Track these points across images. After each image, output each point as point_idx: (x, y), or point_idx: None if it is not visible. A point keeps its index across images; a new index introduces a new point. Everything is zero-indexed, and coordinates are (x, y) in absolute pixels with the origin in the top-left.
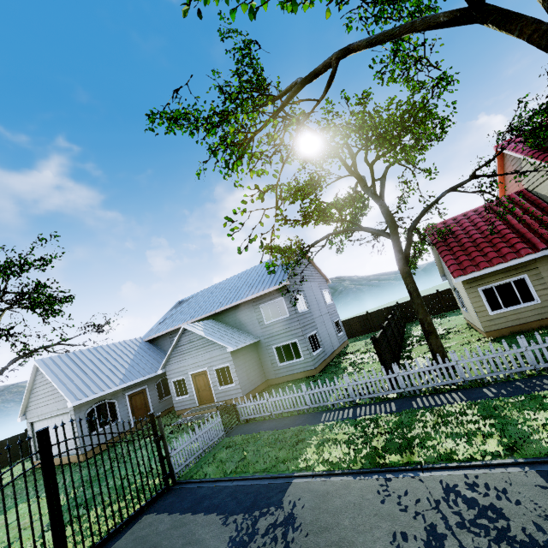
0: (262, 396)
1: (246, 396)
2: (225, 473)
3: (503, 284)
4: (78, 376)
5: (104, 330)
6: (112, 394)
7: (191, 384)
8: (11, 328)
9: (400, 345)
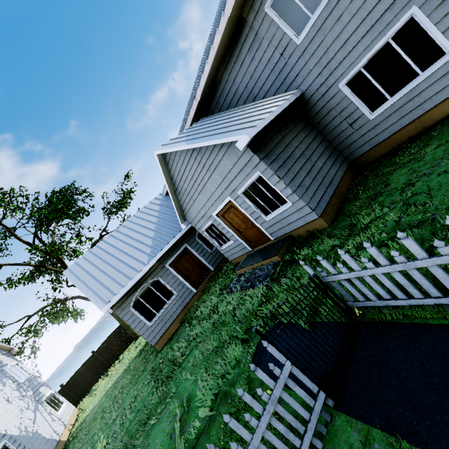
0: (361, 197)
1: (324, 213)
2: None
3: None
4: (104, 272)
5: (121, 206)
6: (149, 273)
7: (224, 227)
8: (48, 246)
9: None
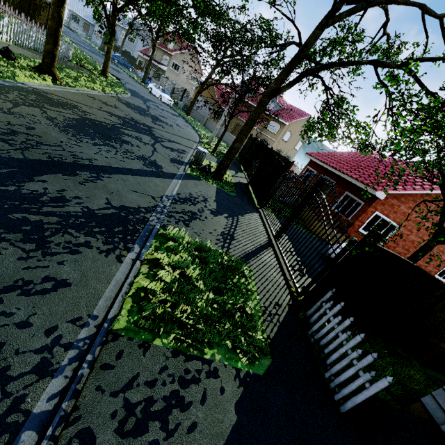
0: None
1: None
2: (75, 33)
3: (141, 61)
4: (75, 3)
5: None
6: (80, 17)
7: (97, 33)
8: None
9: None
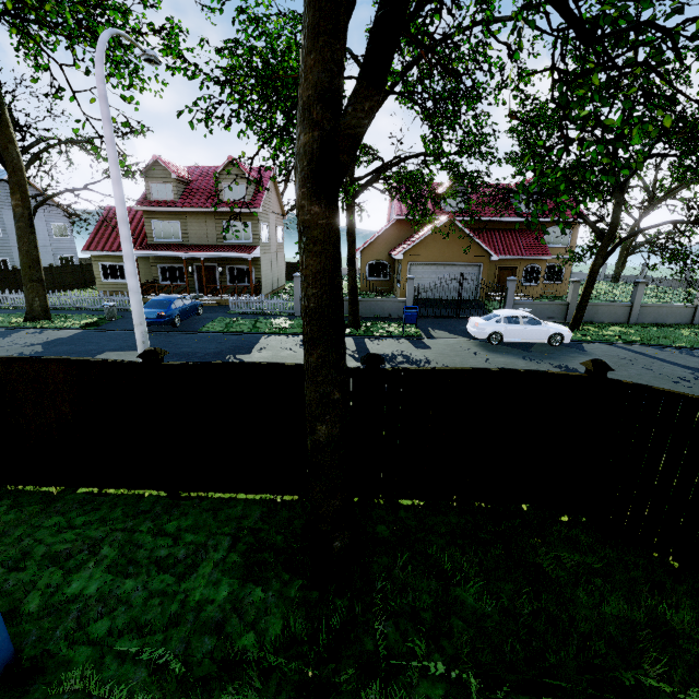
0: None
1: None
2: None
3: (114, 265)
4: None
5: None
6: None
7: None
8: None
9: (68, 287)
